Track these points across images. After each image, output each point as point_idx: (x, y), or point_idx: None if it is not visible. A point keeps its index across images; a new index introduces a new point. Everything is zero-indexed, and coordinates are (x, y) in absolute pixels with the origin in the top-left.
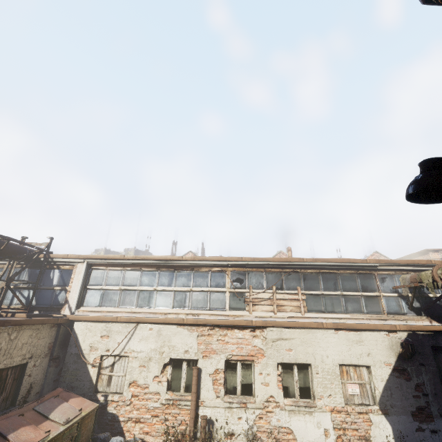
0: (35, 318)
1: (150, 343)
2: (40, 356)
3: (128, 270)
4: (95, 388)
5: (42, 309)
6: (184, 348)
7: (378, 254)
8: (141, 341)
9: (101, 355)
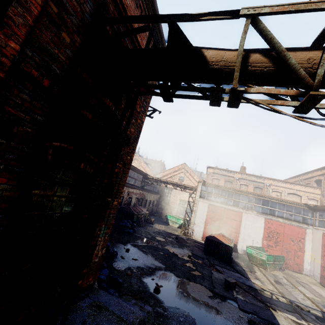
0: None
1: None
2: None
3: None
4: None
5: None
6: None
7: (185, 165)
8: None
9: None
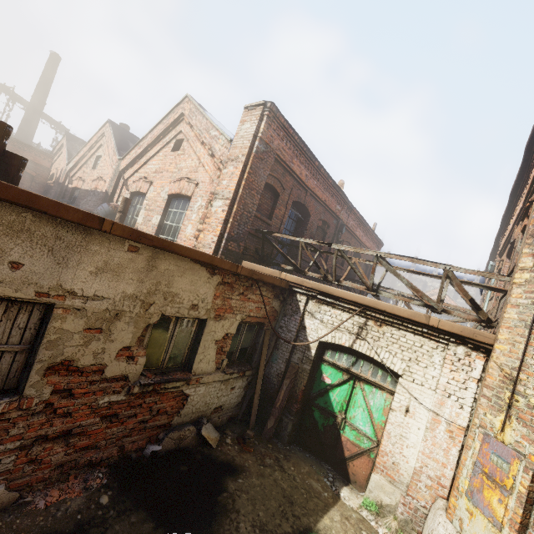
0: None
1: None
2: None
3: (421, 308)
4: None
5: None
6: None
7: None
8: None
9: None
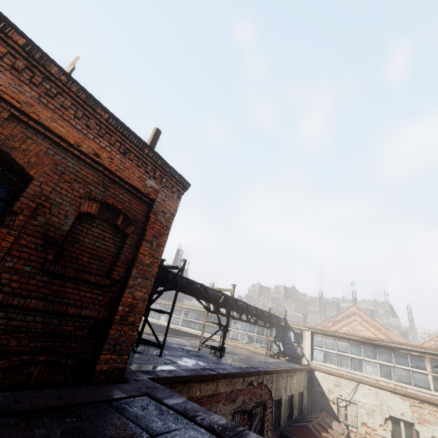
0: (304, 367)
1: (371, 399)
2: (305, 388)
3: (339, 340)
4: (337, 418)
5: (289, 356)
6: (400, 411)
7: None
8: (363, 396)
9: (336, 397)
